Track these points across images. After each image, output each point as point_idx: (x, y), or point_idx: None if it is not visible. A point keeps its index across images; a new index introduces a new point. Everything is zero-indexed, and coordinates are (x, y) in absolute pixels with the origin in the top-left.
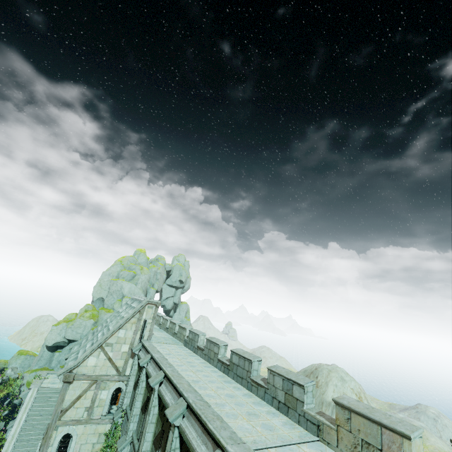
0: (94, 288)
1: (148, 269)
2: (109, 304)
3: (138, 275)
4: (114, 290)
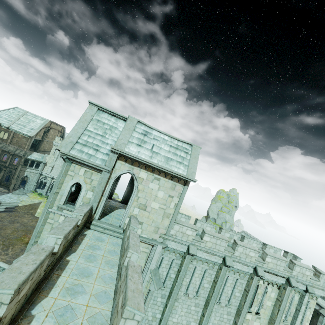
0: (209, 211)
1: (228, 203)
2: (218, 223)
3: (231, 211)
4: (221, 217)
